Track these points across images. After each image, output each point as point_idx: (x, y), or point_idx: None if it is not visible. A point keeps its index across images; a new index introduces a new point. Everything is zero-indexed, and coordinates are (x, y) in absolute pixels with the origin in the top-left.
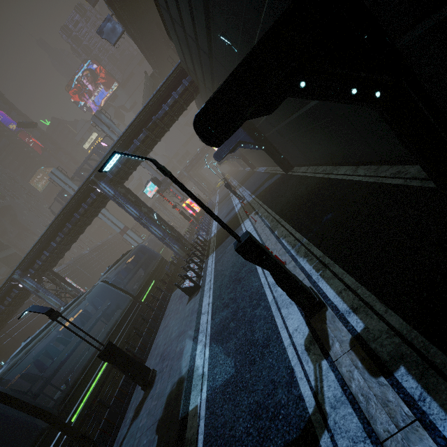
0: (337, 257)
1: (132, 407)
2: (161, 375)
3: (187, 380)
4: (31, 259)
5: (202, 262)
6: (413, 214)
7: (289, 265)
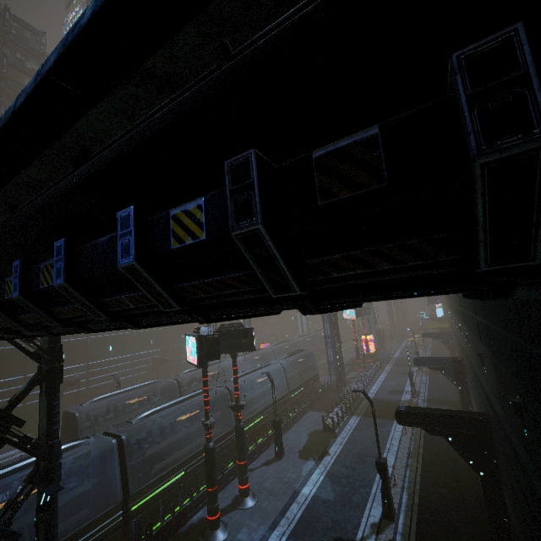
0: (421, 512)
1: (264, 457)
2: (287, 460)
3: (304, 478)
4: None
5: (346, 414)
6: (469, 536)
7: (397, 488)
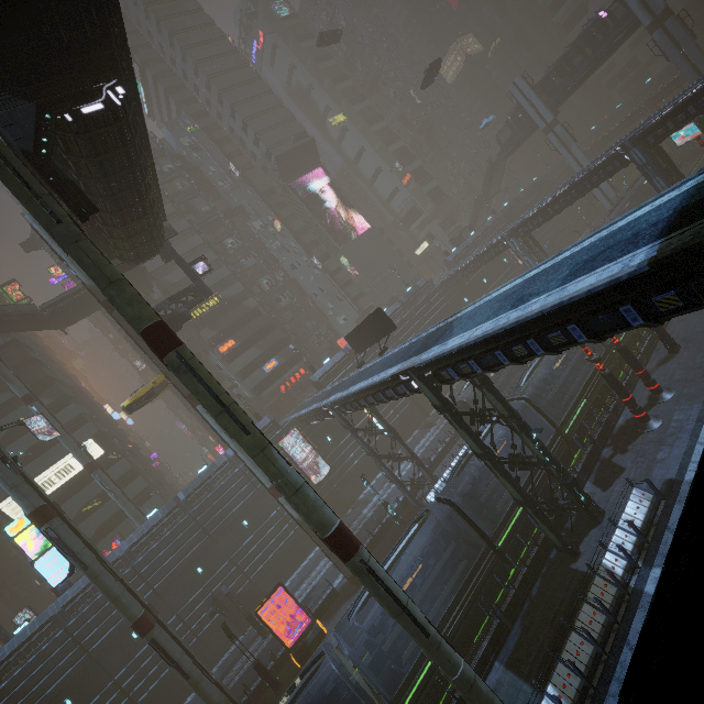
0: None
1: (655, 359)
2: (687, 350)
3: None
4: (524, 223)
5: None
6: None
7: None
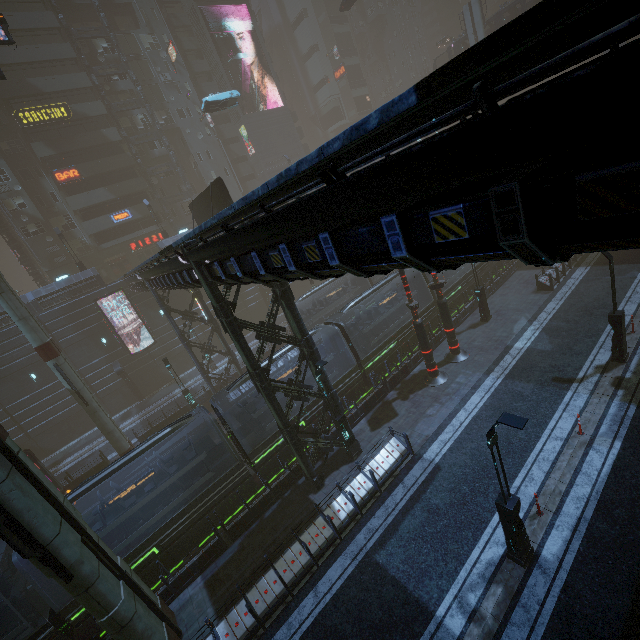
0: None
1: (468, 322)
2: (495, 322)
3: (516, 335)
4: None
5: (568, 267)
6: None
7: (634, 335)
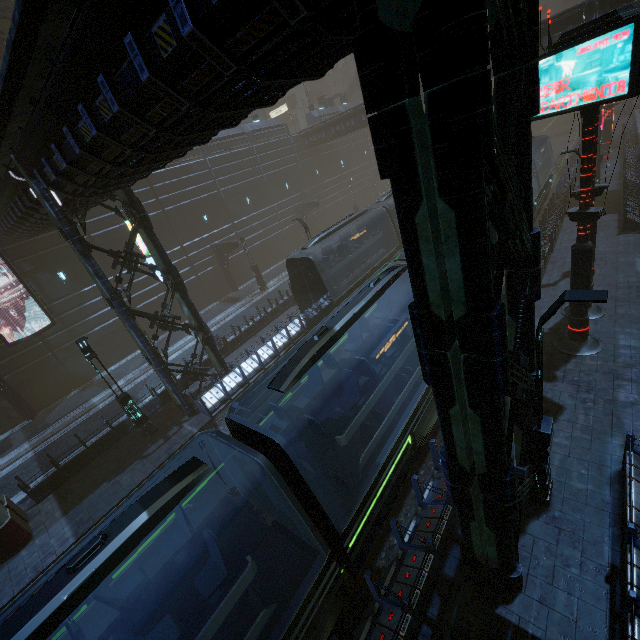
0: None
1: (554, 271)
2: (598, 267)
3: None
4: None
5: None
6: None
7: None
